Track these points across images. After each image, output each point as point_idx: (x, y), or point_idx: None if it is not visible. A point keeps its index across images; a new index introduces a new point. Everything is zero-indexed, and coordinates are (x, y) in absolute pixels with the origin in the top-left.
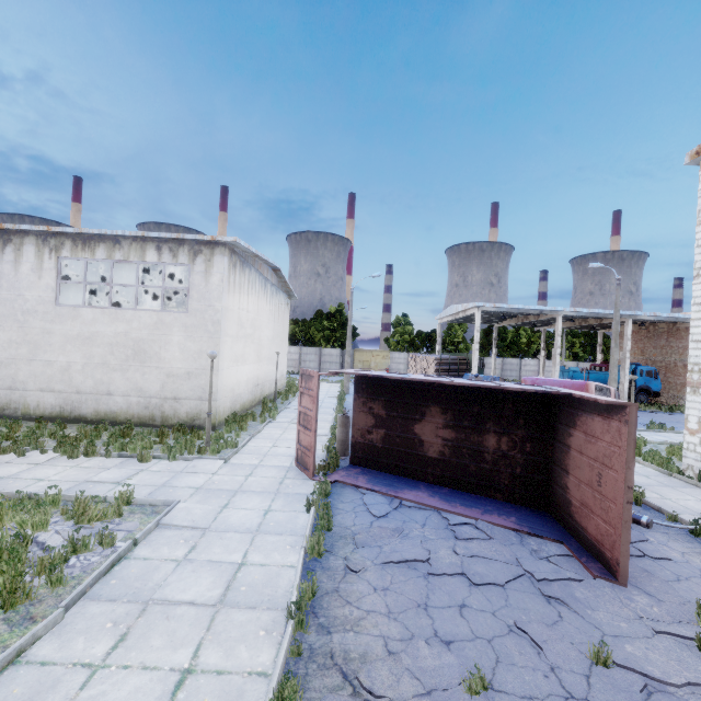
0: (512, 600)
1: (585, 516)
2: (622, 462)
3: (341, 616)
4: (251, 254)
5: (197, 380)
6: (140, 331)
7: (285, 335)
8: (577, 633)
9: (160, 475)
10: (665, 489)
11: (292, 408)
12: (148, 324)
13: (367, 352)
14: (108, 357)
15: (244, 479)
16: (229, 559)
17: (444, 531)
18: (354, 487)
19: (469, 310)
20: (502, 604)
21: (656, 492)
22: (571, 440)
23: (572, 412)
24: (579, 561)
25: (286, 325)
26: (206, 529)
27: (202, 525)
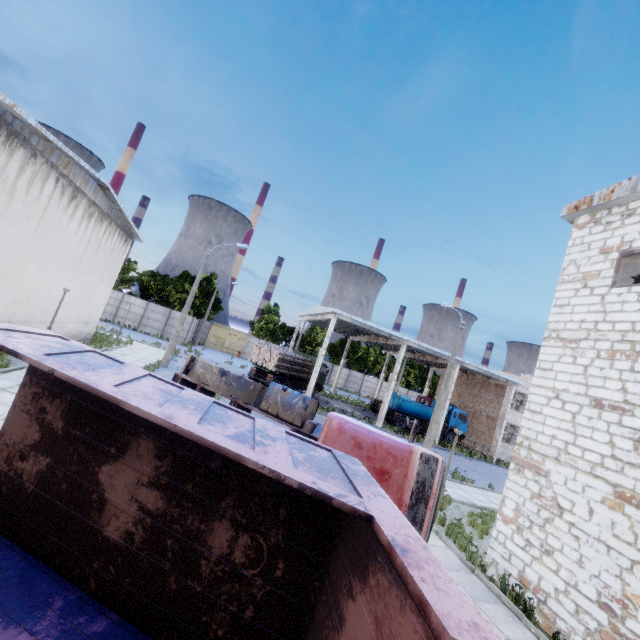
0: None
1: None
2: None
3: None
4: (35, 131)
5: None
6: None
7: (108, 277)
8: None
9: None
10: None
11: None
12: None
13: (225, 328)
14: None
15: None
16: None
17: None
18: None
19: (327, 314)
20: None
21: None
22: (349, 608)
23: (368, 540)
24: None
25: (114, 266)
26: None
27: None
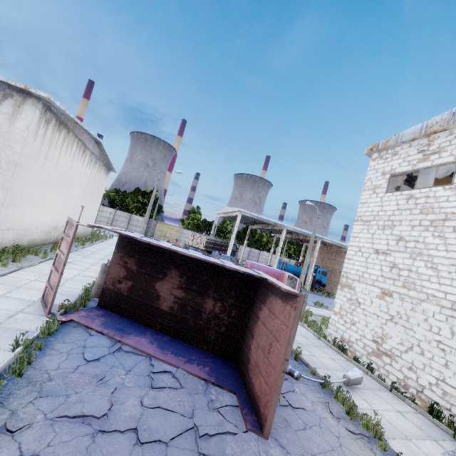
0: None
1: (255, 374)
2: (286, 339)
3: None
4: (71, 119)
5: None
6: None
7: (98, 196)
8: None
9: None
10: (314, 348)
11: (83, 251)
12: None
13: (166, 225)
14: None
15: None
16: None
17: (144, 379)
18: (86, 328)
19: (235, 212)
20: None
21: (309, 350)
22: (260, 313)
23: (266, 292)
24: (242, 412)
25: (101, 189)
26: None
27: None
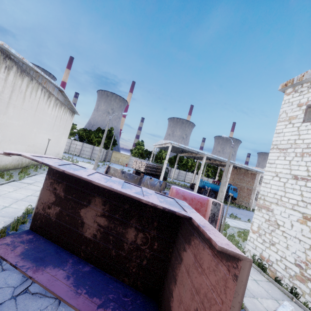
0: None
1: None
2: None
3: None
4: (32, 68)
5: None
6: None
7: (66, 132)
8: None
9: None
10: None
11: None
12: None
13: (119, 153)
14: None
15: None
16: None
17: None
18: (3, 259)
19: (167, 144)
20: None
21: None
22: (184, 255)
23: (190, 230)
24: None
25: (68, 127)
26: None
27: None
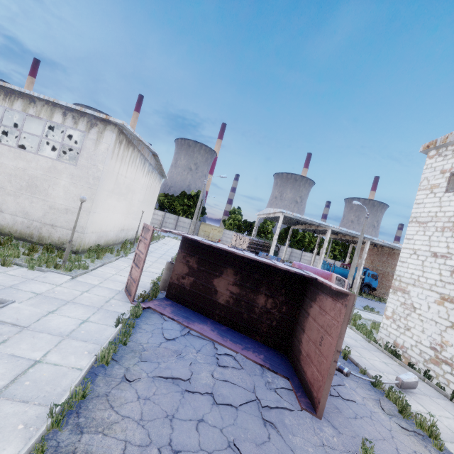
0: (239, 420)
1: (307, 364)
2: (337, 333)
3: (99, 418)
4: (136, 138)
5: (72, 216)
6: (36, 170)
7: (153, 201)
8: (276, 453)
9: (12, 279)
10: (364, 350)
11: None
12: (43, 167)
13: (209, 225)
14: (6, 184)
15: (80, 293)
16: (30, 355)
17: (211, 358)
18: (160, 314)
19: (277, 213)
20: (230, 422)
21: (358, 352)
22: (311, 310)
23: (315, 291)
24: (296, 395)
25: (156, 195)
26: (25, 327)
27: (23, 323)
